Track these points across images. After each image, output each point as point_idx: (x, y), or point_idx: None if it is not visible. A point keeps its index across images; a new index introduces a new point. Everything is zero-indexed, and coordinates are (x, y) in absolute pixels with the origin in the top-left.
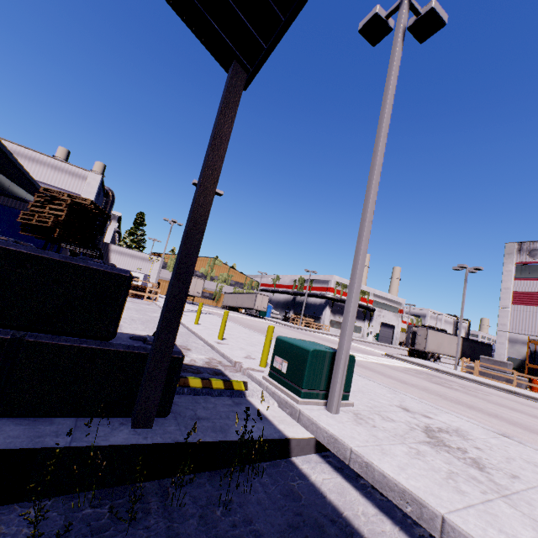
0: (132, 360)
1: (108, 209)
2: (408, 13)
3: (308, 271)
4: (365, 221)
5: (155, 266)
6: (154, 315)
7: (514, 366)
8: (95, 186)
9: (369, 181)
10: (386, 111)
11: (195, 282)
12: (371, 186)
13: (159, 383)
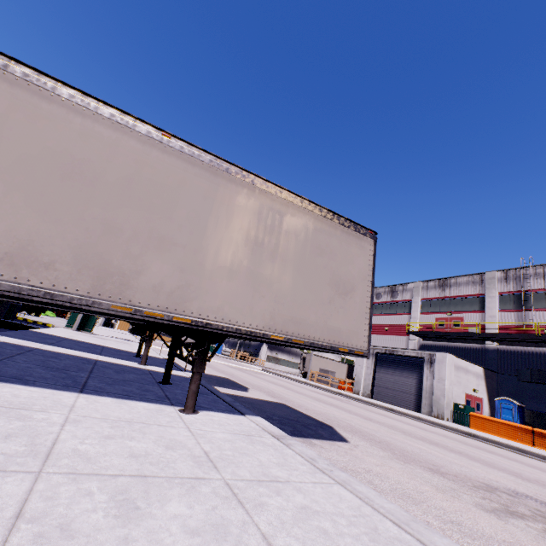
0: (0, 302)
1: None
2: None
3: None
4: None
5: None
6: None
7: None
8: None
9: None
10: None
11: None
12: None
13: (5, 308)
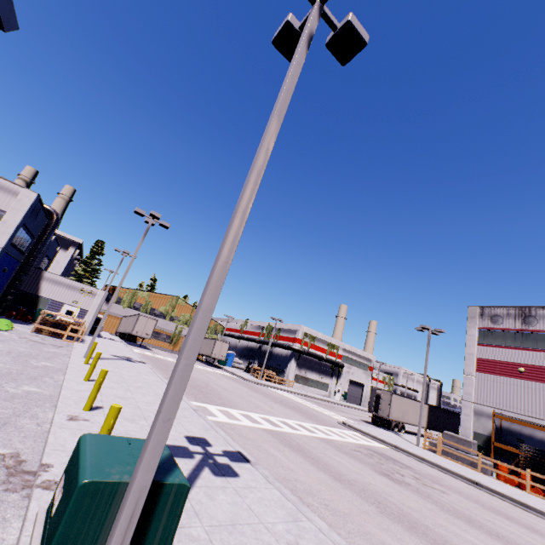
0: None
1: (47, 232)
2: (318, 19)
3: (275, 319)
4: (218, 260)
5: (96, 300)
6: (37, 364)
7: (480, 442)
8: (27, 203)
9: (237, 204)
10: (273, 118)
11: (145, 322)
12: (237, 211)
13: None
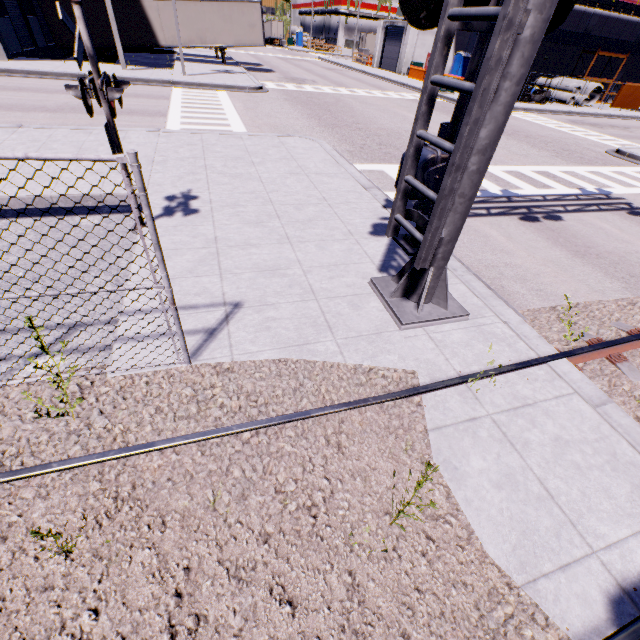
0: None
1: None
2: None
3: None
4: None
5: None
6: None
7: None
8: None
9: None
10: None
11: None
12: None
13: None
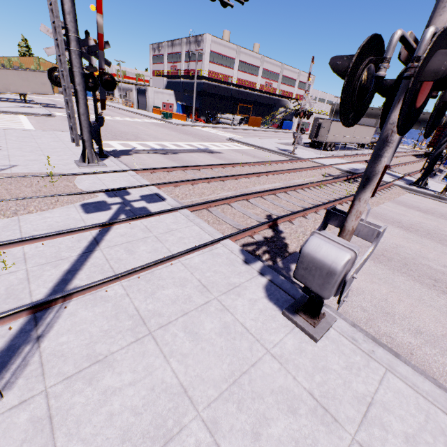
0: None
1: None
2: None
3: None
4: None
5: None
6: None
7: None
8: None
9: None
10: None
11: None
12: None
13: None
